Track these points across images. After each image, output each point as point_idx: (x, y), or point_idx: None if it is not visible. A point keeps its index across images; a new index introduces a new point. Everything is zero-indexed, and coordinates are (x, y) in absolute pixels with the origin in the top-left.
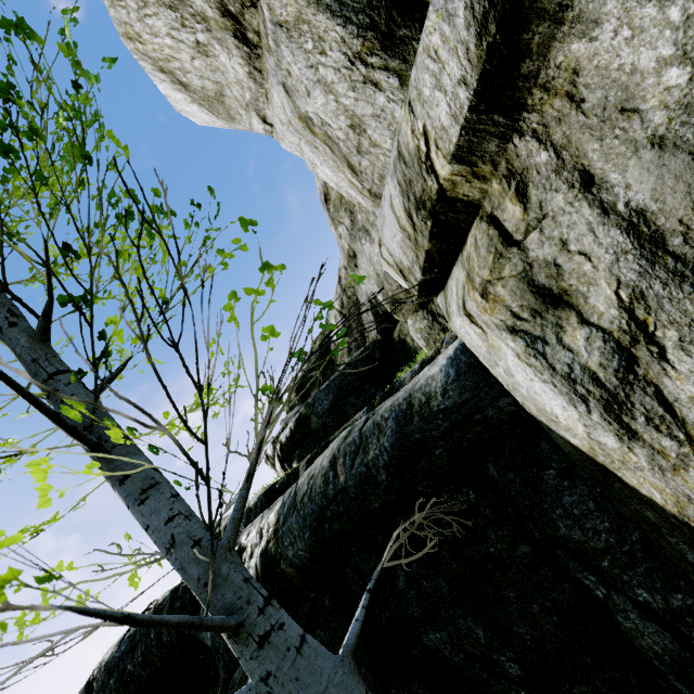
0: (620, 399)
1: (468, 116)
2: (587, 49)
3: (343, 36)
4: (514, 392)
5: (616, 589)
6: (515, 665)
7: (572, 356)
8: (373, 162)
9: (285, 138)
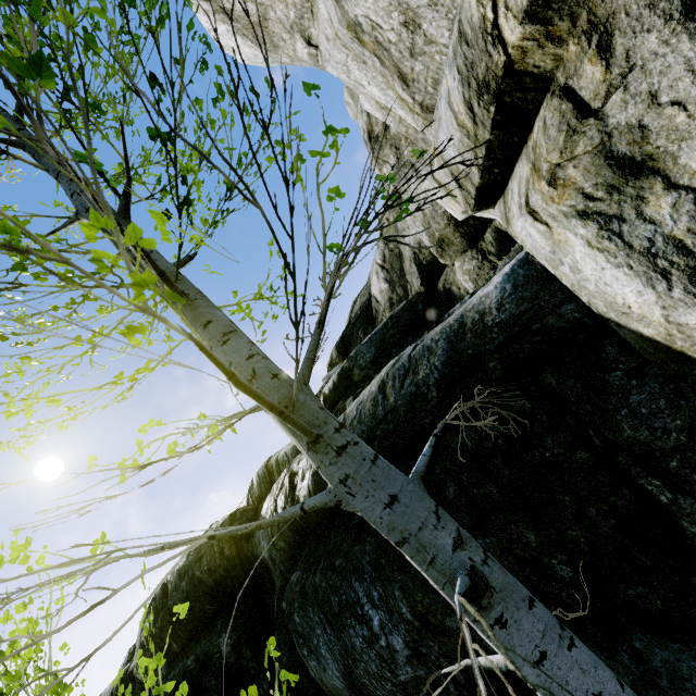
0: None
1: None
2: None
3: None
4: (580, 291)
5: (683, 492)
6: (567, 567)
7: (653, 228)
8: (427, 64)
9: (331, 58)
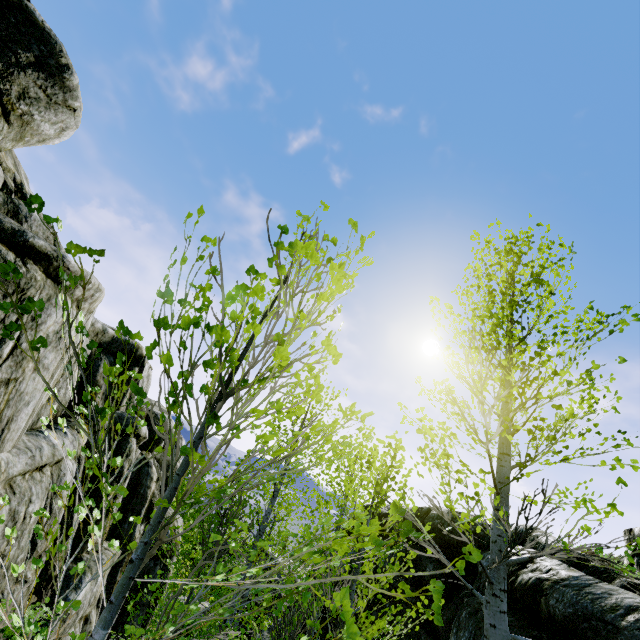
0: None
1: None
2: None
3: None
4: None
5: None
6: None
7: None
8: None
9: None
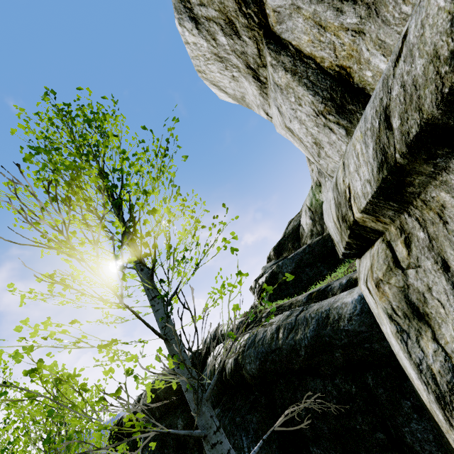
0: (446, 400)
1: (372, 199)
2: (450, 200)
3: (312, 100)
4: (391, 345)
5: None
6: None
7: (423, 355)
8: (327, 163)
9: (278, 128)
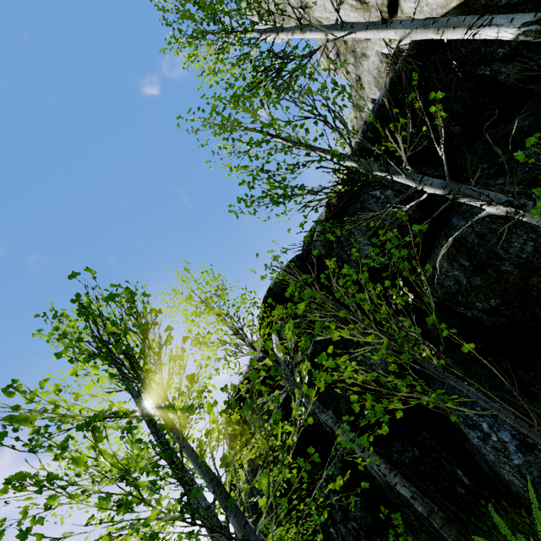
0: None
1: None
2: None
3: None
4: (432, 13)
5: (492, 62)
6: (457, 126)
7: None
8: None
9: (317, 6)
